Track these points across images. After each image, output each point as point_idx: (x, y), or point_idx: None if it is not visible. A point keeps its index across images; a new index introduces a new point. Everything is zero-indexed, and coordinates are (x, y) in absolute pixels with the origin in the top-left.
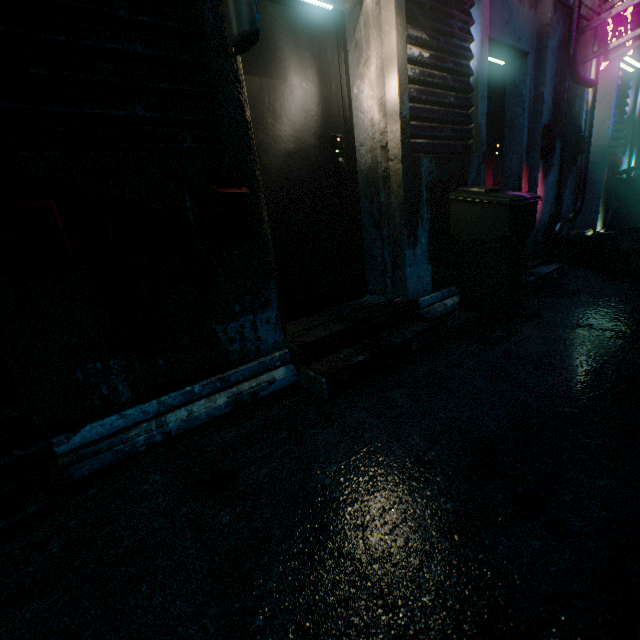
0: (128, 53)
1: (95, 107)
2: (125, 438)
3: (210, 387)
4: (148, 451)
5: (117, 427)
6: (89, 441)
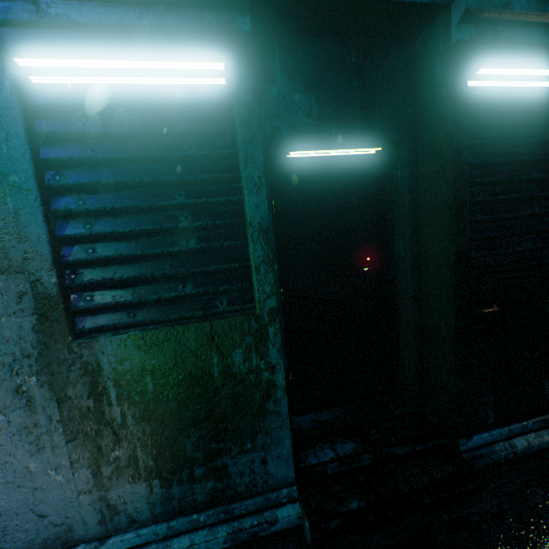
0: (532, 214)
1: (509, 247)
2: (493, 450)
3: (536, 424)
4: (504, 463)
5: (486, 441)
6: (473, 446)
